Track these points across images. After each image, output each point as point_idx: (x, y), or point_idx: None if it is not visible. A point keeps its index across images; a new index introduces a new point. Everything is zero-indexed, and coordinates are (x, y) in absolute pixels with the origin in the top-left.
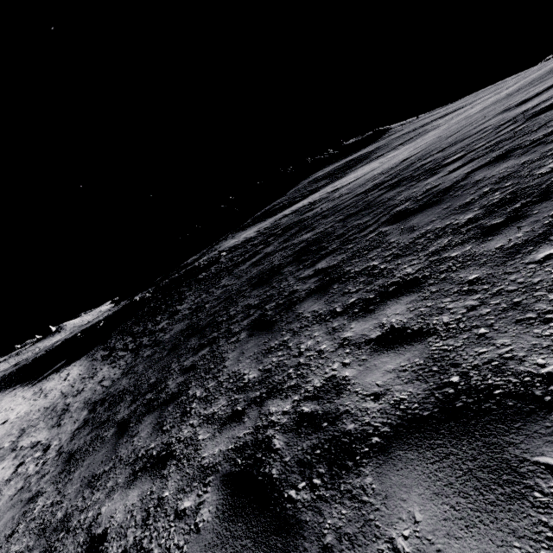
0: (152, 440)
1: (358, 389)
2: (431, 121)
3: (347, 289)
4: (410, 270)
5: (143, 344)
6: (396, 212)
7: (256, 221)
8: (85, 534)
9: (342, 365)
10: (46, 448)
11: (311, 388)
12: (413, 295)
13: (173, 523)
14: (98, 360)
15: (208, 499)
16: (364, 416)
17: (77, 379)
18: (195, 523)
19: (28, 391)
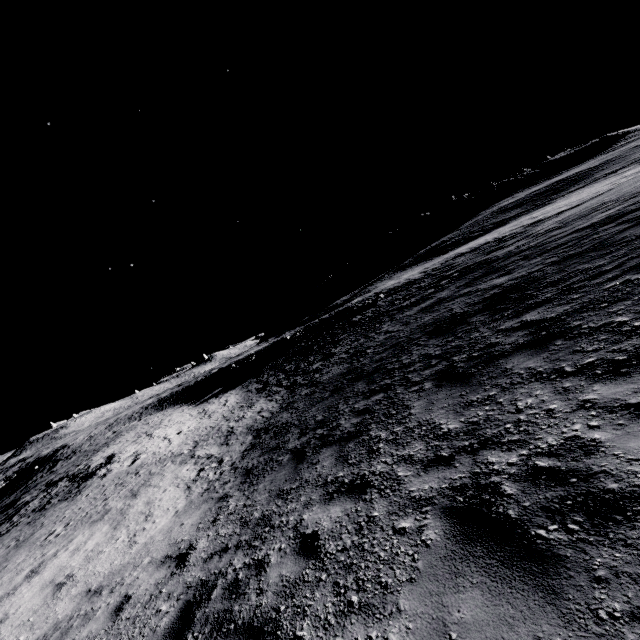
0: (339, 469)
1: (617, 452)
2: None
3: (579, 347)
4: None
5: (298, 382)
6: None
7: (419, 260)
8: (294, 531)
9: (587, 427)
10: (220, 461)
11: (544, 445)
12: None
13: (393, 536)
14: (252, 392)
15: (431, 524)
16: (631, 478)
17: (235, 407)
18: (421, 539)
19: (194, 410)
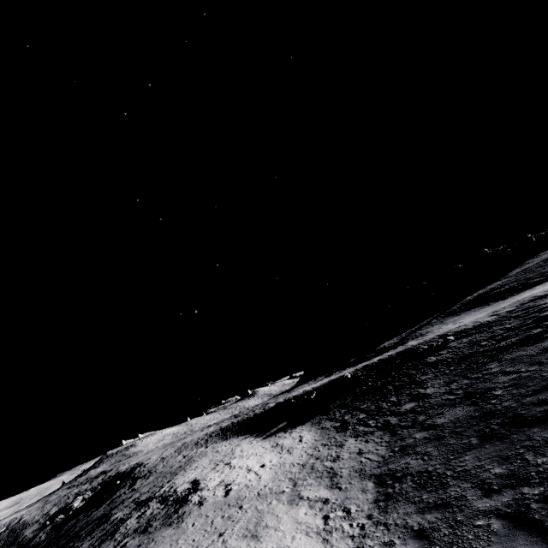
0: None
1: None
2: None
3: None
4: None
5: (394, 423)
6: None
7: (470, 306)
8: None
9: None
10: (345, 510)
11: None
12: None
13: None
14: (330, 430)
15: None
16: None
17: (316, 444)
18: None
19: (264, 443)
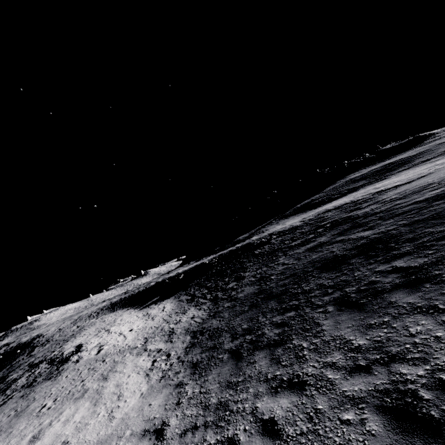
0: (275, 369)
1: None
2: None
3: None
4: None
5: (219, 297)
6: None
7: (296, 212)
8: (253, 416)
9: None
10: (168, 355)
11: (442, 363)
12: None
13: (341, 425)
14: (184, 302)
15: (370, 418)
16: None
17: (172, 312)
18: (366, 429)
19: (139, 313)
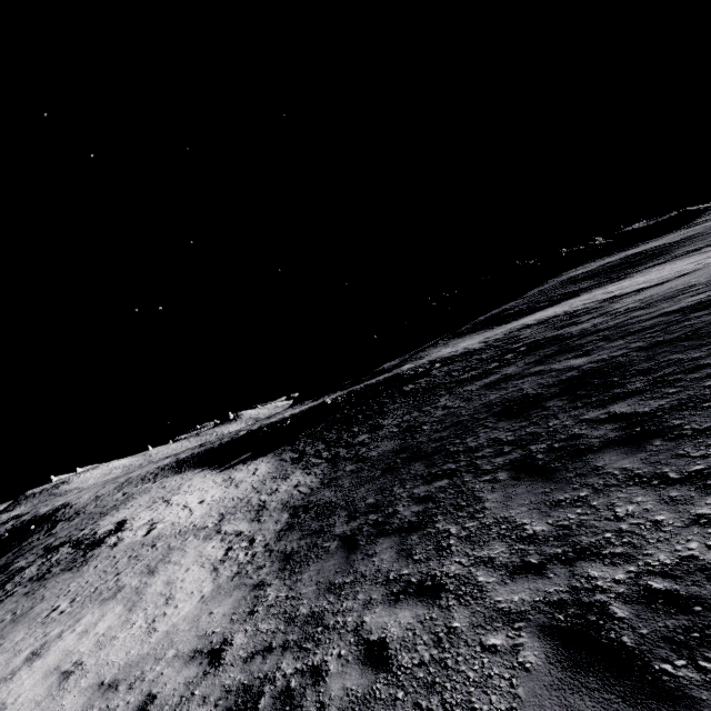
0: (402, 565)
1: None
2: None
3: (683, 451)
4: None
5: (341, 455)
6: None
7: (478, 328)
8: (355, 636)
9: (706, 547)
10: (251, 541)
11: (655, 562)
12: None
13: (482, 654)
14: (287, 461)
15: (527, 644)
16: None
17: (267, 477)
18: (518, 661)
19: (218, 476)
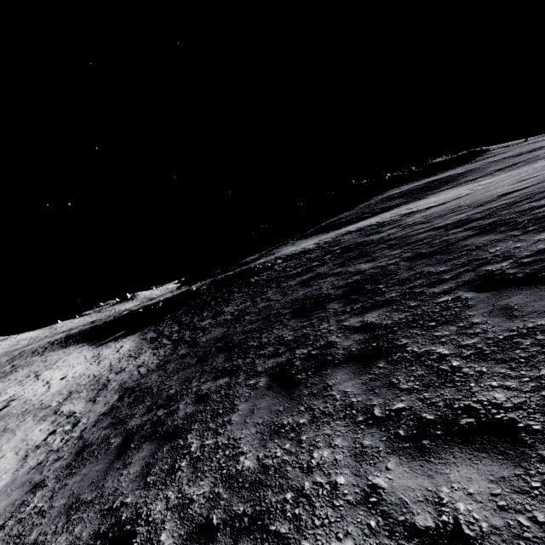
0: (133, 489)
1: None
2: (544, 146)
3: (396, 379)
4: (503, 399)
5: (184, 338)
6: (485, 271)
7: (318, 231)
8: None
9: None
10: (75, 423)
11: None
12: (505, 466)
13: None
14: (146, 341)
15: None
16: None
17: (125, 355)
18: None
19: (90, 352)
